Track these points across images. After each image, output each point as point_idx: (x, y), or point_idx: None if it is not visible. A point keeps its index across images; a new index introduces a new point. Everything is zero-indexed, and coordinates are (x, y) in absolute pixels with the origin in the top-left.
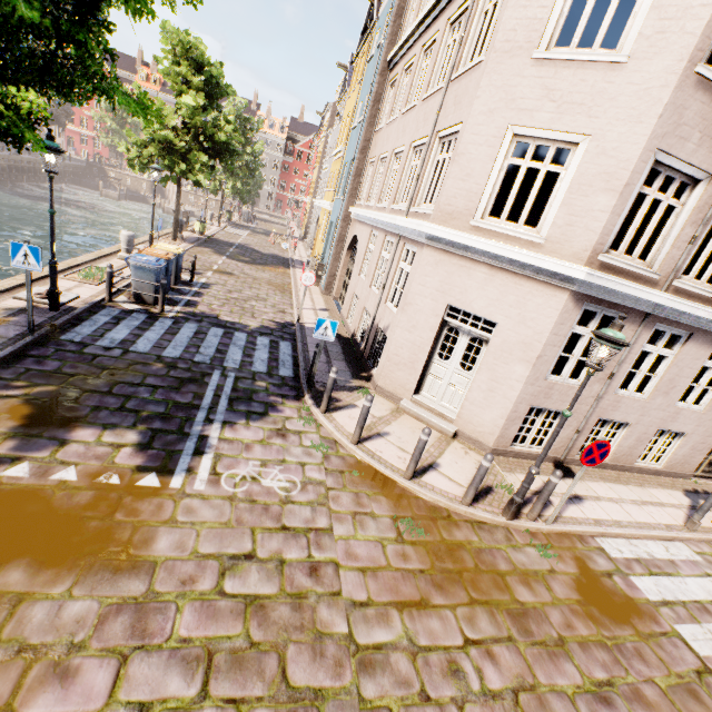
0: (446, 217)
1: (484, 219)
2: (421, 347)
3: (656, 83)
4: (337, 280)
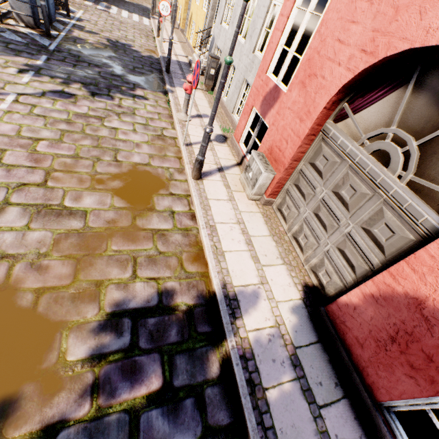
0: None
1: None
2: None
3: None
4: None
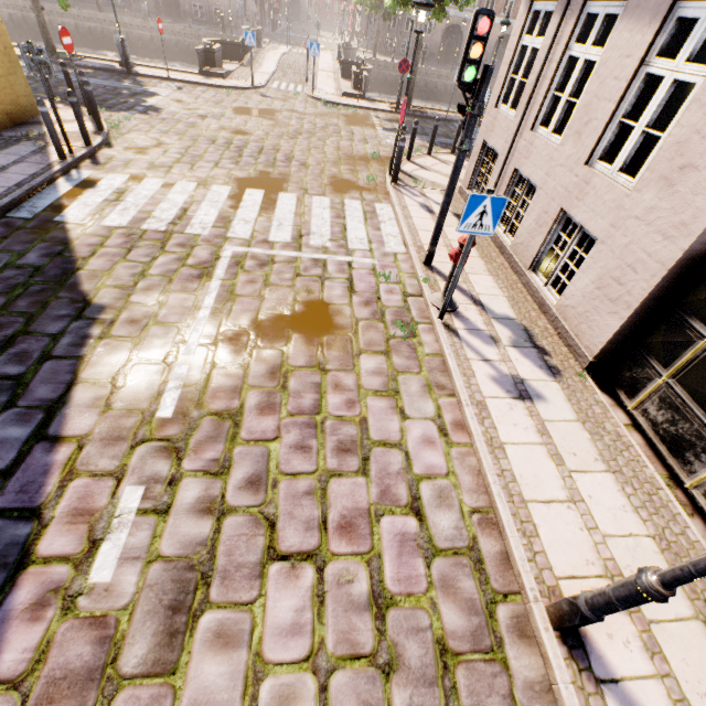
0: None
1: None
2: None
3: None
4: None
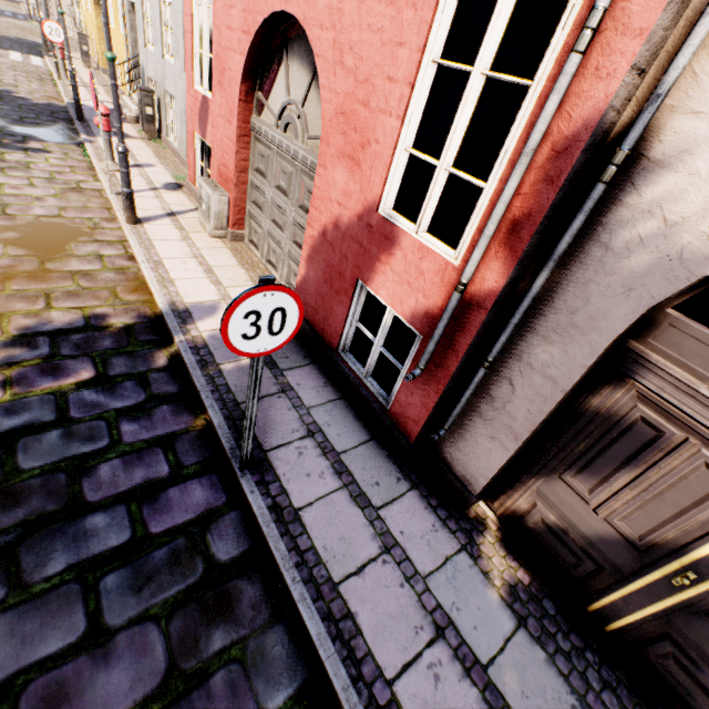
0: None
1: None
2: (68, 3)
3: None
4: (50, 3)
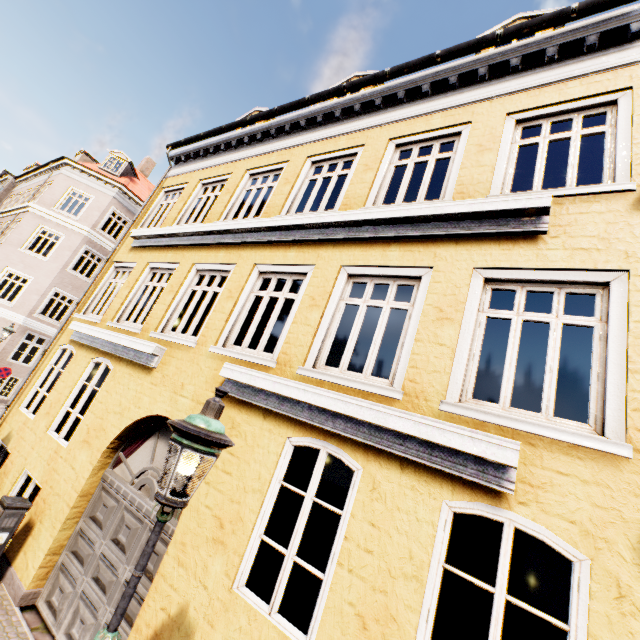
0: None
1: None
2: None
3: (55, 270)
4: None
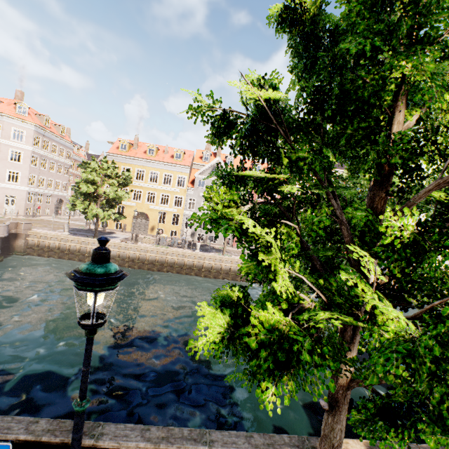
0: (0, 182)
1: (8, 182)
2: (2, 203)
3: (27, 167)
4: None
